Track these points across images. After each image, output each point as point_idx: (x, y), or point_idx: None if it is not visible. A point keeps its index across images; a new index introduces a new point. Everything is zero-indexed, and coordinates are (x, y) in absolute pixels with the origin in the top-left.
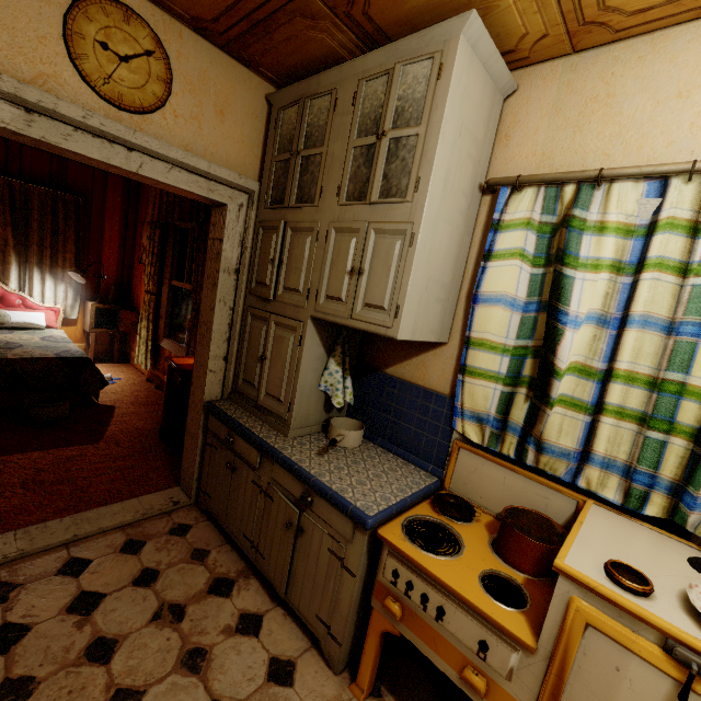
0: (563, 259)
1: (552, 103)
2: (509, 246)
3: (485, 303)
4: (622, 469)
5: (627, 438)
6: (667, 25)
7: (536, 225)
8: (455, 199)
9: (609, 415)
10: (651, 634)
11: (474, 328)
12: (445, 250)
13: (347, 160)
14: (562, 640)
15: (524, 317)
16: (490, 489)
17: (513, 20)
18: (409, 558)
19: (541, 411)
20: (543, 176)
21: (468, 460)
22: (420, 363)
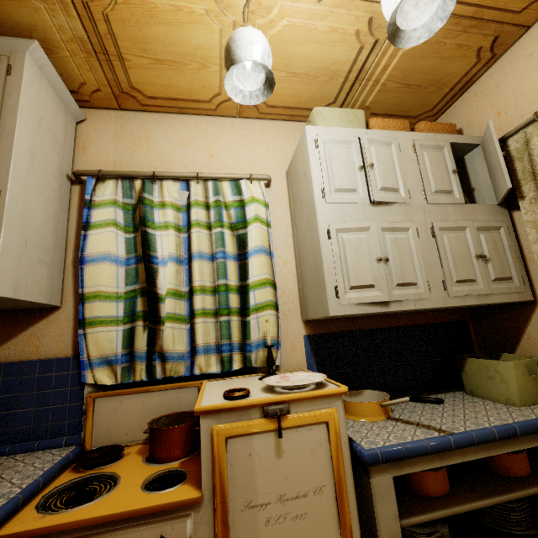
0: (145, 223)
1: (114, 134)
2: (104, 219)
3: (93, 263)
4: (215, 348)
5: (212, 328)
6: (167, 112)
7: (121, 204)
8: (44, 176)
9: (199, 317)
10: (257, 414)
11: (87, 284)
12: (42, 216)
13: None
14: (216, 467)
15: (128, 269)
16: (133, 420)
17: (72, 68)
18: (54, 528)
19: (157, 330)
20: (119, 172)
21: (106, 406)
22: (30, 336)
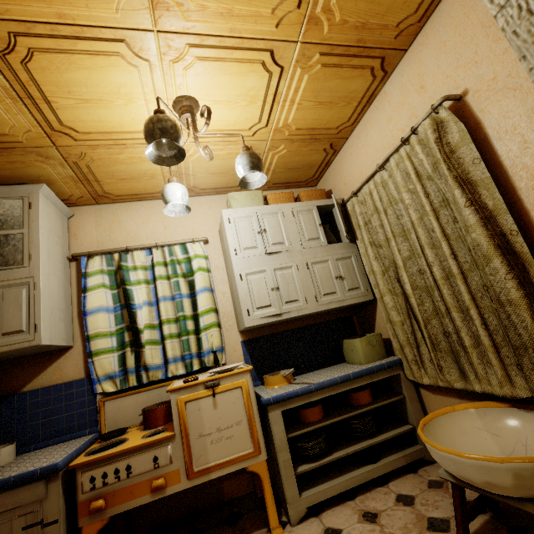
0: (125, 282)
1: (95, 222)
2: (96, 283)
3: (92, 314)
4: (181, 358)
5: (177, 345)
6: (131, 201)
7: (106, 271)
8: (56, 264)
9: (168, 339)
10: (202, 388)
11: (90, 329)
12: (57, 290)
13: None
14: (181, 418)
15: (116, 314)
16: (131, 412)
17: (65, 189)
18: (98, 458)
19: (141, 352)
20: (103, 251)
21: (112, 406)
22: (55, 368)
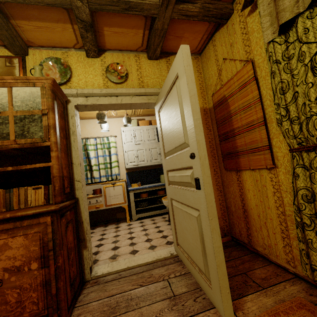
0: (87, 150)
1: None
2: None
3: None
4: (105, 176)
5: (104, 172)
6: (89, 119)
7: None
8: None
9: (101, 169)
10: (110, 184)
11: None
12: None
13: None
14: (104, 191)
15: (84, 160)
16: (89, 190)
17: None
18: None
19: (92, 173)
20: None
21: None
22: None
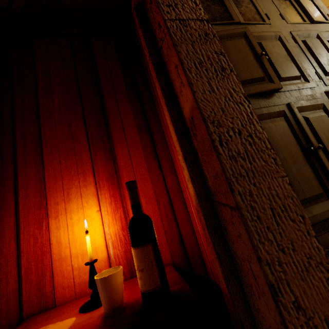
0: None
1: None
2: None
3: None
4: None
5: None
6: None
7: None
8: None
9: None
10: None
11: None
12: None
13: (276, 3)
14: None
15: None
16: None
17: None
18: None
19: None
20: None
21: None
22: None
